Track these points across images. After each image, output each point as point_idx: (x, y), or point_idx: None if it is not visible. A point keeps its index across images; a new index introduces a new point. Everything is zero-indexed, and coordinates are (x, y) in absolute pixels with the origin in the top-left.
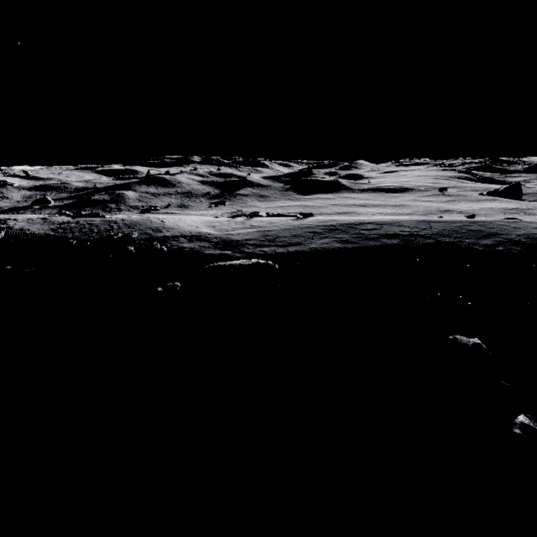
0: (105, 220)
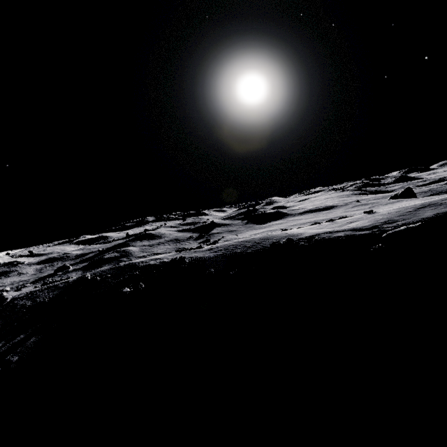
0: (238, 241)
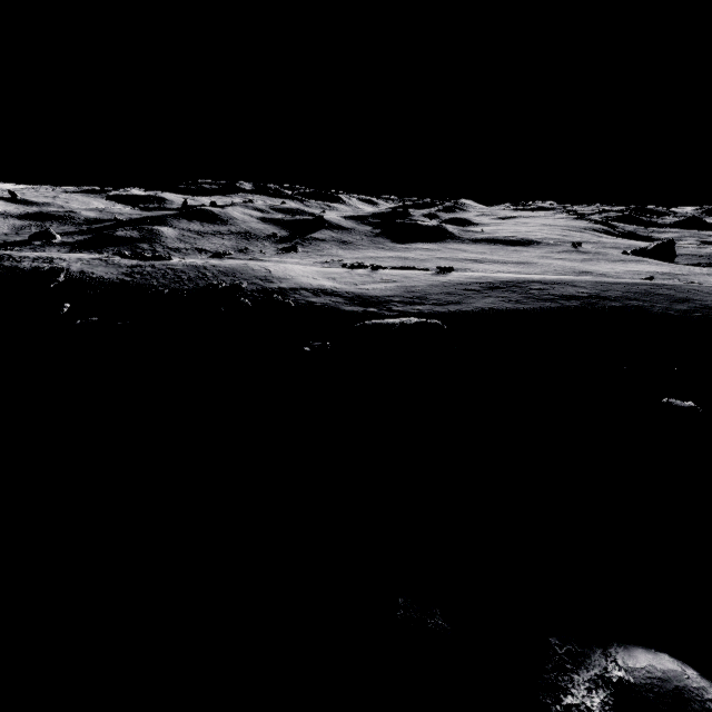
0: (189, 265)
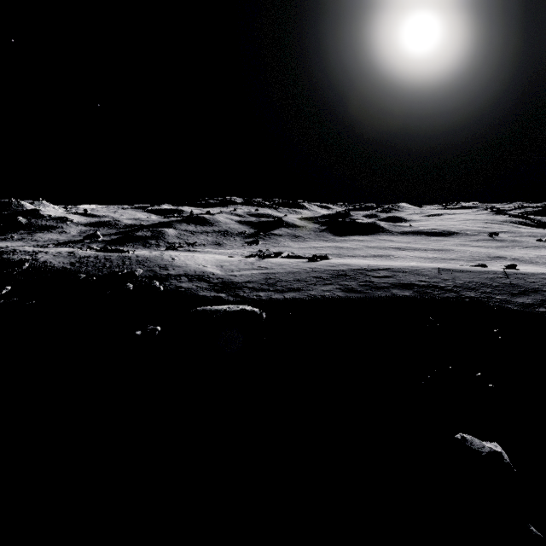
0: (121, 255)
